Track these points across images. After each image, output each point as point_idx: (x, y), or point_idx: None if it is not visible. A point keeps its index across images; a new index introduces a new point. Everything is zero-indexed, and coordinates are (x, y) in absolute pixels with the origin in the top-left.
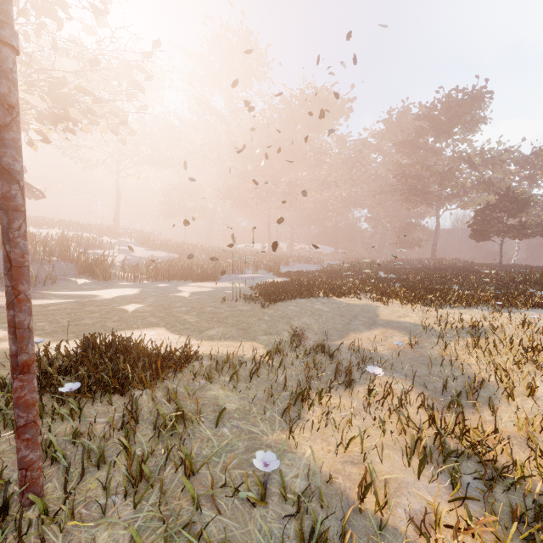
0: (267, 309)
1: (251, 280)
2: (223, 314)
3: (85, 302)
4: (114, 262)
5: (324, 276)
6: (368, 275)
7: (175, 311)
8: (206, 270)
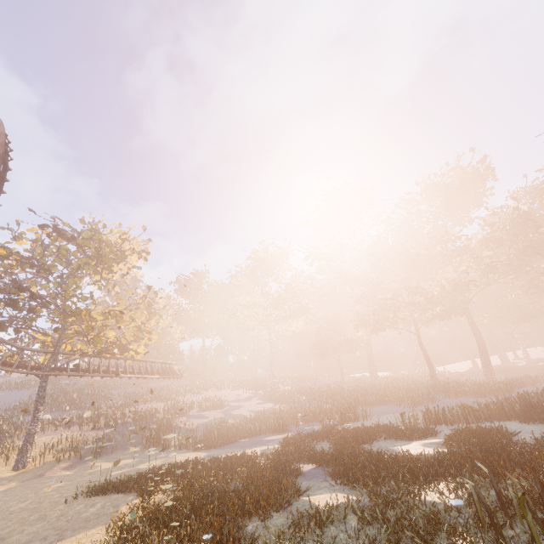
0: (66, 504)
1: (236, 449)
2: (37, 505)
3: (67, 476)
4: (185, 427)
5: (307, 444)
6: (345, 445)
7: (40, 496)
8: (250, 429)
